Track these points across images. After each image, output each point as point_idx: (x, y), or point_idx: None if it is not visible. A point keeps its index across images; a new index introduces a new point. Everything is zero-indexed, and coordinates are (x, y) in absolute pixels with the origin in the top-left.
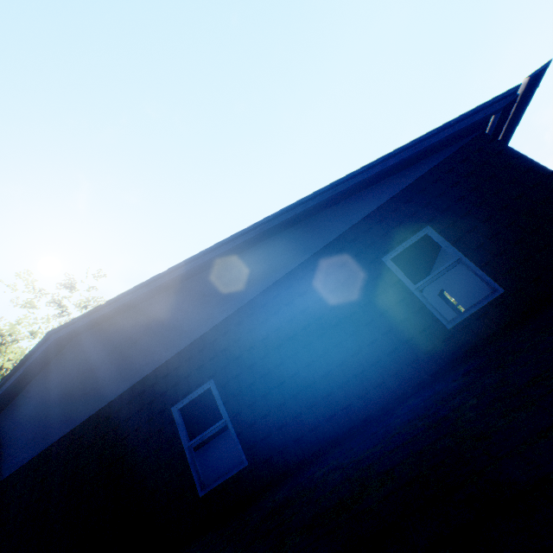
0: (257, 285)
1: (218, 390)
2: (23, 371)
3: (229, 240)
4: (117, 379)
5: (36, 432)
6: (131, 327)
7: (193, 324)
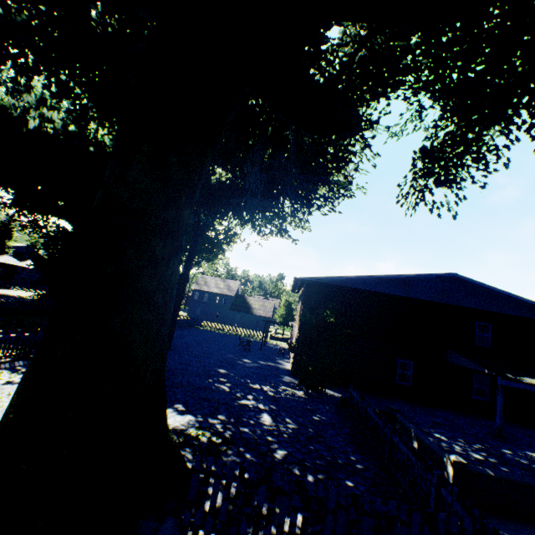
0: (518, 313)
1: (491, 328)
2: (438, 276)
3: (527, 299)
4: (461, 301)
5: (426, 293)
6: (472, 290)
7: (493, 306)
